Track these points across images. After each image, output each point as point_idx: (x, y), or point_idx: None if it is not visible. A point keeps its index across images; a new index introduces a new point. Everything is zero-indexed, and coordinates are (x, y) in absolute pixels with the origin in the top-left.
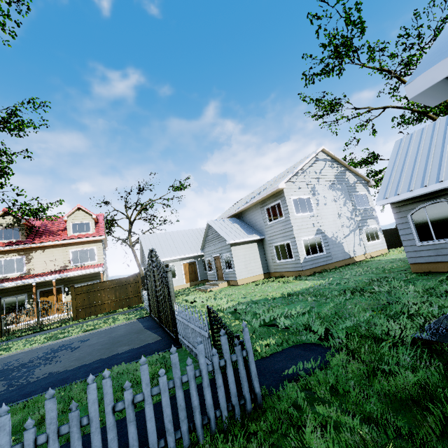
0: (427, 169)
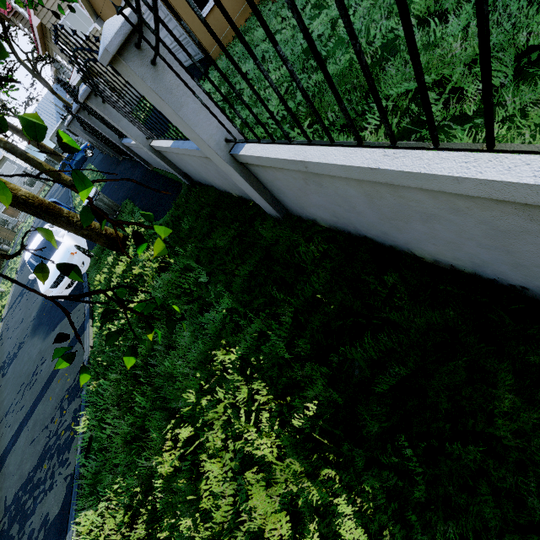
0: (49, 126)
